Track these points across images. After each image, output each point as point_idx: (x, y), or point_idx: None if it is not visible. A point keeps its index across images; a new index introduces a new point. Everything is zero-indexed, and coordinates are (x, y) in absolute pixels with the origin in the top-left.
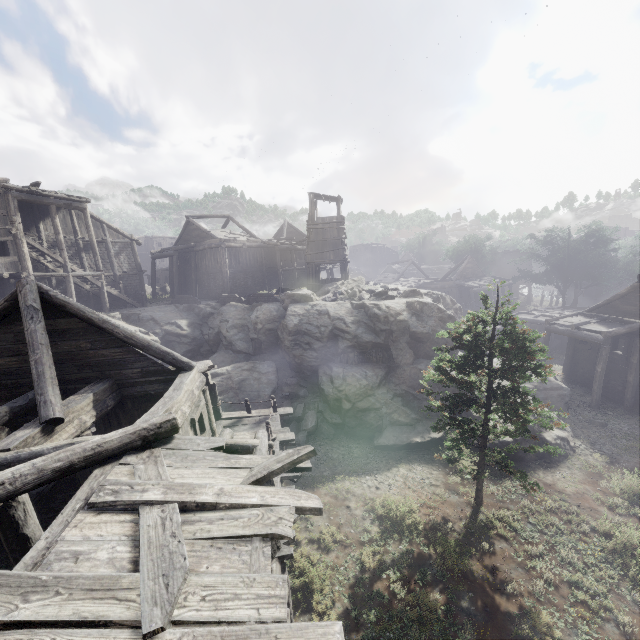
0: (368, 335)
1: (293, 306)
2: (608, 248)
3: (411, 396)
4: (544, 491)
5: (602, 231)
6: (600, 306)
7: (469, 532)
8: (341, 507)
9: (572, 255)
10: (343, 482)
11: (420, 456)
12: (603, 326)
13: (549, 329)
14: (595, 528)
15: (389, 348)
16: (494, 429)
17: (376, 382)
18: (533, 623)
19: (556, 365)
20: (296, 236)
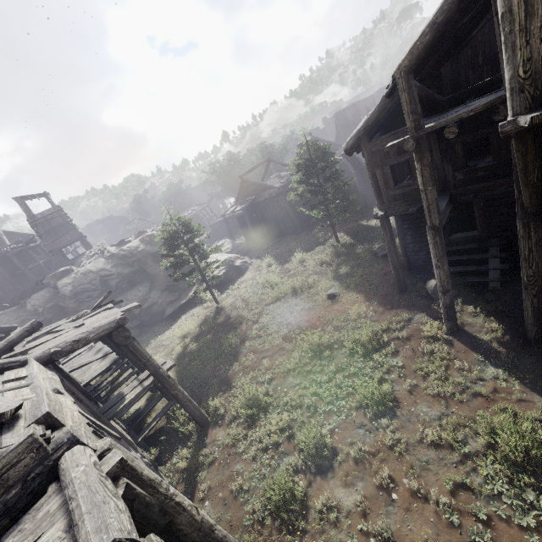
0: (127, 269)
1: (60, 281)
2: (241, 164)
3: (171, 286)
4: (241, 284)
5: (234, 156)
6: (238, 197)
7: (216, 314)
8: (159, 348)
9: (228, 175)
10: (156, 341)
11: (190, 308)
12: (242, 206)
13: (225, 219)
14: (257, 282)
15: (145, 270)
16: (207, 271)
17: (147, 290)
18: (240, 317)
19: (242, 236)
20: (21, 239)
